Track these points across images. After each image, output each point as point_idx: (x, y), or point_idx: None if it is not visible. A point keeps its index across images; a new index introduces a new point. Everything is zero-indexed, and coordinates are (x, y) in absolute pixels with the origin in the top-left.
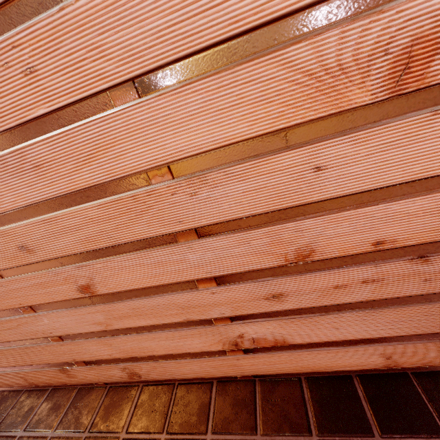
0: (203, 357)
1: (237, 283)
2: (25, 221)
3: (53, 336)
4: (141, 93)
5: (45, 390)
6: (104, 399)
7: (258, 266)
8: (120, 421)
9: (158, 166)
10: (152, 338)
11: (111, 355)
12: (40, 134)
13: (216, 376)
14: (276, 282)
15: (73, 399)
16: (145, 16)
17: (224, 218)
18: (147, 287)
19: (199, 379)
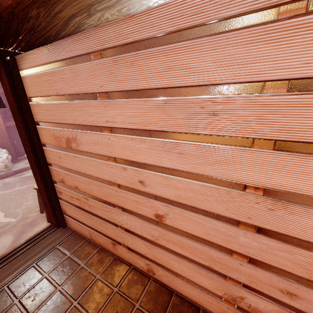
0: (204, 291)
1: (264, 269)
2: (153, 172)
3: (122, 226)
4: (277, 148)
5: (97, 246)
6: (129, 274)
7: (289, 269)
8: (136, 294)
9: (258, 185)
10: (178, 261)
11: (146, 253)
12: (195, 141)
13: (204, 306)
14: (296, 286)
15: (111, 262)
16: (312, 116)
17: (284, 232)
18: (197, 236)
19: (191, 300)
